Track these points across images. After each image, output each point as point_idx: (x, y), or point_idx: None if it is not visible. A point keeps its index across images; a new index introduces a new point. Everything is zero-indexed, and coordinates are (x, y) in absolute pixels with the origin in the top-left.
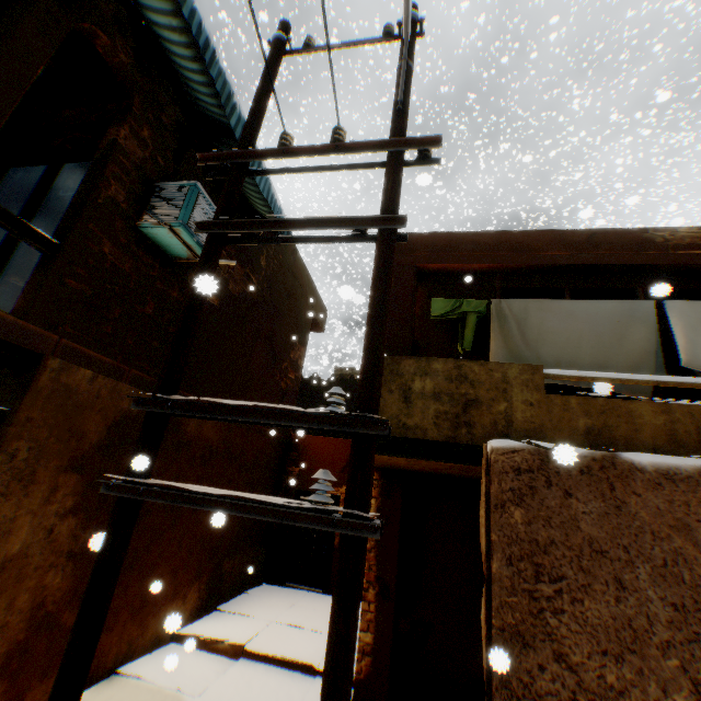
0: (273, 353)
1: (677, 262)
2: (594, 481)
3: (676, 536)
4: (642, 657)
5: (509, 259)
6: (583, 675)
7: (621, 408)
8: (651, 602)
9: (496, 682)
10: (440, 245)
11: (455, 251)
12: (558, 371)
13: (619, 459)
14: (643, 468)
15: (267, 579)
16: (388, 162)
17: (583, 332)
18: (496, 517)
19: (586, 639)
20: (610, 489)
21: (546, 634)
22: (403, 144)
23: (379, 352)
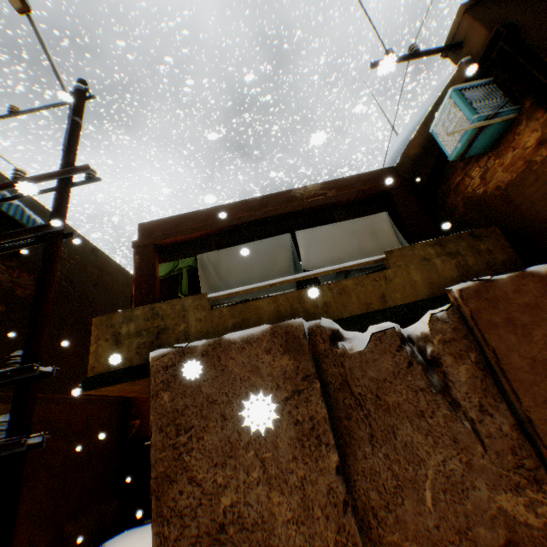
0: (88, 333)
1: (308, 206)
2: (210, 358)
3: (253, 375)
4: (236, 458)
5: (214, 225)
6: (205, 485)
7: (252, 306)
8: (240, 422)
9: (154, 516)
10: (170, 226)
11: (180, 227)
12: (216, 294)
13: (223, 340)
14: (236, 341)
15: (128, 525)
16: (56, 186)
17: (253, 263)
18: (153, 403)
19: (206, 461)
20: (219, 360)
21: (183, 469)
22: (66, 173)
23: (40, 318)
